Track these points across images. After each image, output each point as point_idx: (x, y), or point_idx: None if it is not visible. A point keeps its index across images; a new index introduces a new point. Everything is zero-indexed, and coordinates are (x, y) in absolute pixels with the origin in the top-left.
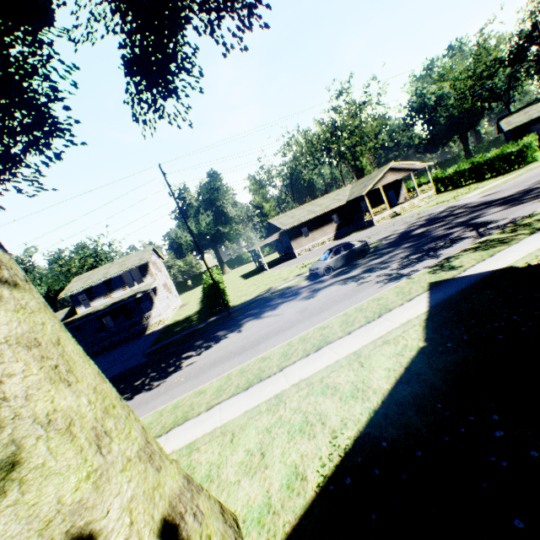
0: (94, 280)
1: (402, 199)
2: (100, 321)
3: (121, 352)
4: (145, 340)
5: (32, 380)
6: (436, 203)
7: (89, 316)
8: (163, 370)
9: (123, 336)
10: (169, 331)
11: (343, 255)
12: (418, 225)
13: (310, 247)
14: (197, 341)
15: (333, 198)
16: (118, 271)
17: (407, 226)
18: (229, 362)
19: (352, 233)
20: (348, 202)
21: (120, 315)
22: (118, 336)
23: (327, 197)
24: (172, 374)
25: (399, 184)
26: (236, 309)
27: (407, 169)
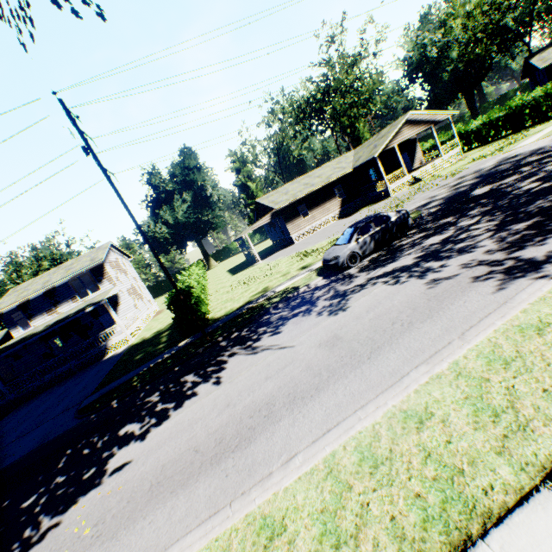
0: (30, 292)
1: (418, 163)
2: (46, 344)
3: (62, 393)
4: (97, 373)
5: None
6: (472, 160)
7: (21, 344)
8: (76, 473)
9: (73, 364)
10: (128, 358)
11: (375, 233)
12: (471, 185)
13: (310, 230)
14: (152, 392)
15: (334, 167)
16: (61, 277)
17: (450, 188)
18: (187, 495)
19: (361, 208)
20: (354, 170)
21: (72, 334)
22: (66, 365)
23: (326, 166)
24: (82, 495)
25: (413, 144)
26: (217, 326)
27: (428, 121)
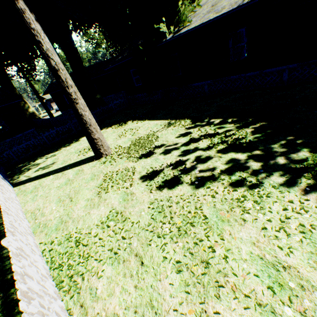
0: None
1: None
2: None
3: None
4: None
5: (30, 104)
6: None
7: None
8: None
9: None
10: None
11: None
12: None
13: None
14: None
15: None
16: None
17: None
18: None
19: None
20: None
21: None
22: None
23: None
24: None
25: None
26: None
27: None
